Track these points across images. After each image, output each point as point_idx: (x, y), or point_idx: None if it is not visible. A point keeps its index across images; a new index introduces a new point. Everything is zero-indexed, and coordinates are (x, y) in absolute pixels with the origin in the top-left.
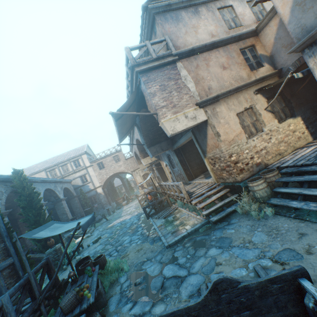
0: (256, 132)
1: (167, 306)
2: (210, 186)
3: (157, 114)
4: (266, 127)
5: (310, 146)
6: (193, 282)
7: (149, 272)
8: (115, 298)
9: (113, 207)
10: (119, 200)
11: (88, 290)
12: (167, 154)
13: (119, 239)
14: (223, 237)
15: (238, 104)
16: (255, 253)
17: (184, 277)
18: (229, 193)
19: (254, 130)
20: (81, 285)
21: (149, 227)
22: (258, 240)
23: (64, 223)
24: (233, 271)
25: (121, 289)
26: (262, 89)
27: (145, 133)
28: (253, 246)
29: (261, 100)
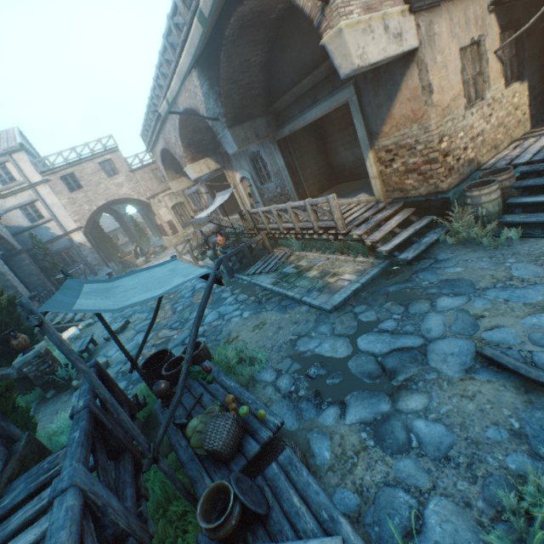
0: (475, 99)
1: (432, 395)
2: (371, 207)
3: (326, 3)
4: (490, 92)
5: (542, 136)
6: (453, 350)
7: (326, 353)
8: (281, 407)
9: (115, 271)
10: (127, 257)
11: (240, 406)
12: (251, 154)
13: (186, 317)
14: (447, 279)
15: (465, 26)
16: (542, 292)
17: (424, 347)
18: (413, 216)
19: (474, 94)
20: (203, 401)
21: (249, 289)
22: (529, 274)
23: (106, 282)
24: (523, 322)
25: (279, 391)
26: (500, 5)
27: (226, 88)
28: (524, 283)
29: (494, 31)
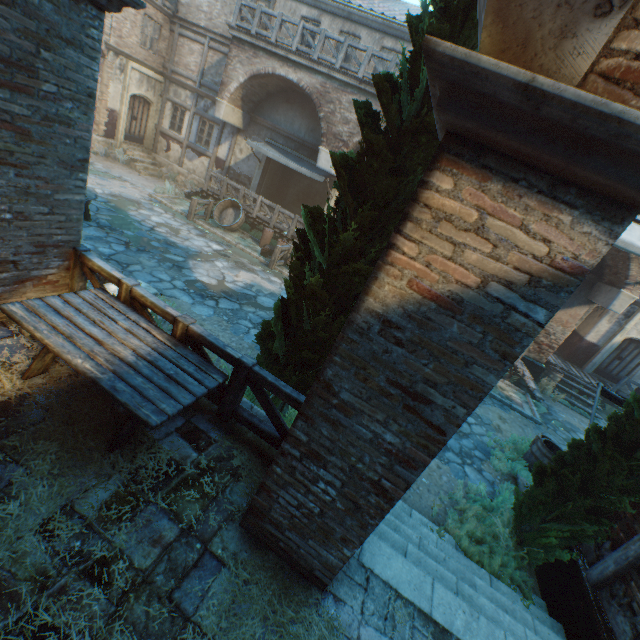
0: None
1: None
2: None
3: None
4: None
5: None
6: None
7: None
8: None
9: None
10: None
11: None
12: None
13: None
14: (566, 421)
15: None
16: None
17: None
18: None
19: None
20: None
21: None
22: None
23: None
24: None
25: None
26: None
27: None
28: None
29: None
